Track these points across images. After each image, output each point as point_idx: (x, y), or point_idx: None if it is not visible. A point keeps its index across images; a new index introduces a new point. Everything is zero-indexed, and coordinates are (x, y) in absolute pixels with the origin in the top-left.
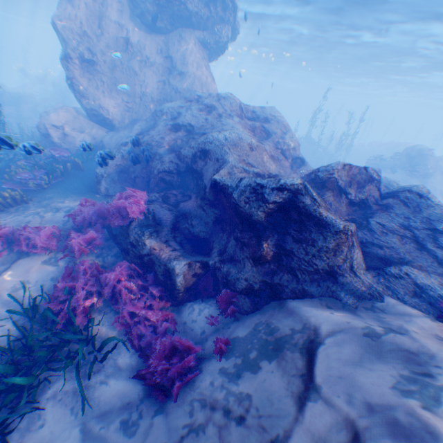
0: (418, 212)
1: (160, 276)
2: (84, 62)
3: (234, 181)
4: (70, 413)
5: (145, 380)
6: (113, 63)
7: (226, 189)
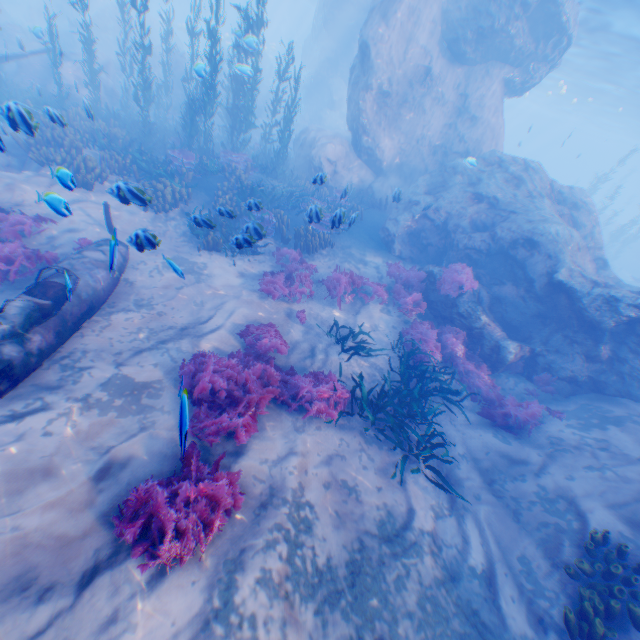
0: None
1: (485, 349)
2: (378, 94)
3: (582, 287)
4: (448, 422)
5: (488, 419)
6: (403, 96)
7: (573, 292)
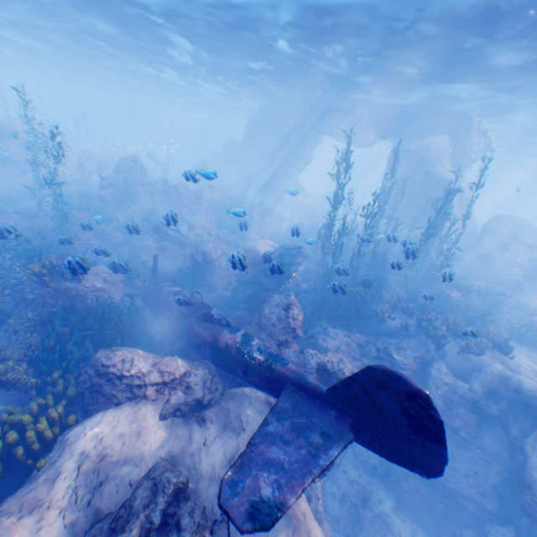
0: None
1: None
2: None
3: None
4: None
5: None
6: None
7: None
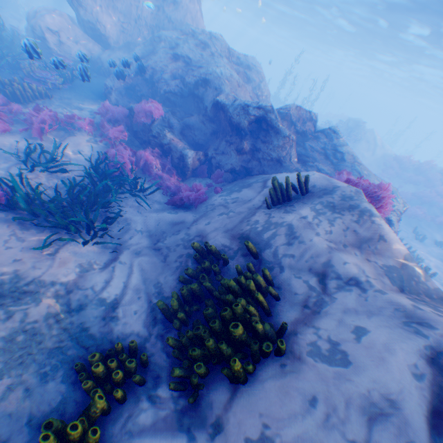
0: (331, 142)
1: (176, 160)
2: None
3: (230, 102)
4: (137, 212)
5: (174, 207)
6: None
7: (225, 106)
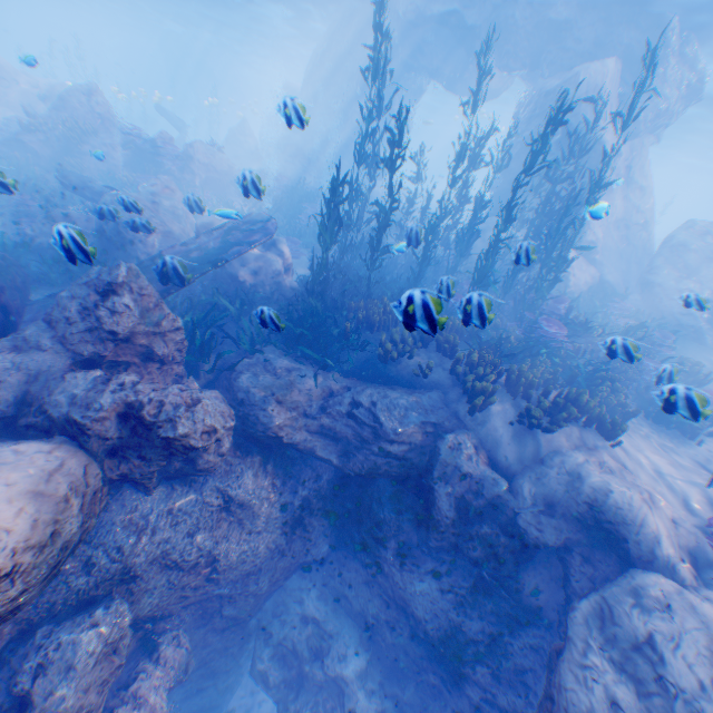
0: None
1: None
2: None
3: None
4: None
5: None
6: None
7: None
